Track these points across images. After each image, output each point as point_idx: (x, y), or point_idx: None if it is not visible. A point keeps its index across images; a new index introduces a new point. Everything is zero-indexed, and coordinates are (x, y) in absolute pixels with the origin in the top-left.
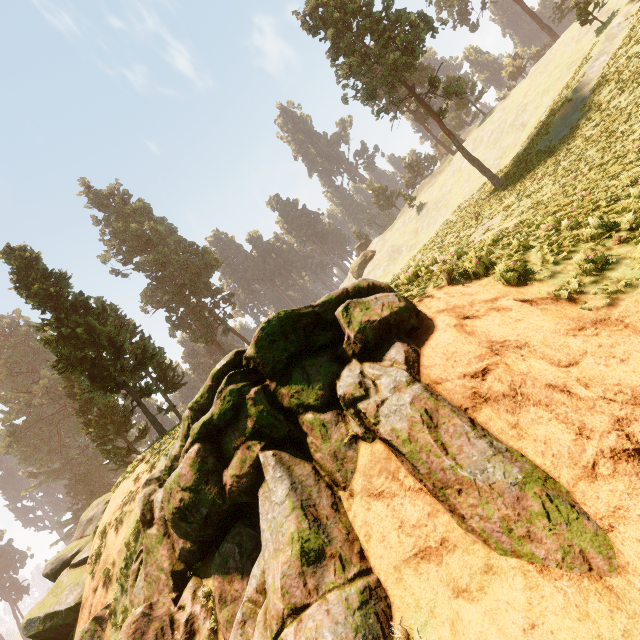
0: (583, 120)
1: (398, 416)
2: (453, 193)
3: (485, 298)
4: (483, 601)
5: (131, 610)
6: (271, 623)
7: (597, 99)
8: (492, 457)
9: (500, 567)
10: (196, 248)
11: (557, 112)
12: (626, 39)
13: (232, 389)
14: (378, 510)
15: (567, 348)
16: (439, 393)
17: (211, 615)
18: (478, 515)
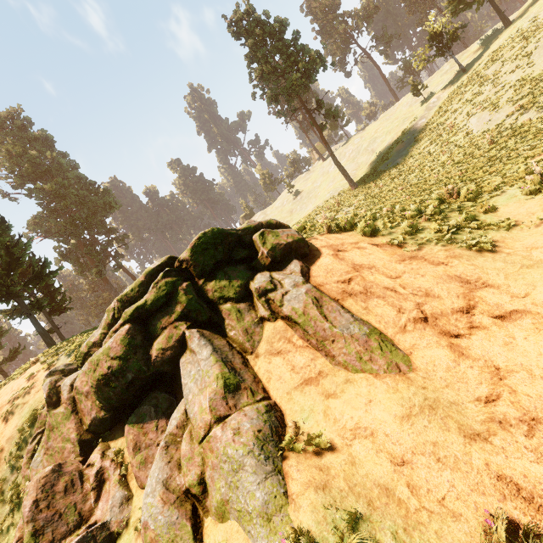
0: (409, 156)
1: (297, 300)
2: (321, 188)
3: (351, 242)
4: (343, 396)
5: (24, 484)
6: (199, 432)
7: (418, 145)
8: (353, 322)
9: (354, 379)
10: (97, 188)
11: (394, 147)
12: (436, 112)
13: (168, 281)
14: (277, 362)
15: (396, 269)
16: (322, 291)
17: (121, 466)
18: (343, 353)
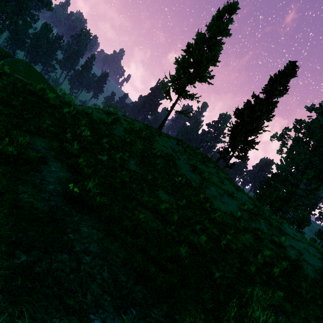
0: None
1: None
2: None
3: None
4: None
5: None
6: None
7: None
8: None
9: None
10: None
11: None
12: None
13: None
14: None
15: None
16: None
17: None
18: None
